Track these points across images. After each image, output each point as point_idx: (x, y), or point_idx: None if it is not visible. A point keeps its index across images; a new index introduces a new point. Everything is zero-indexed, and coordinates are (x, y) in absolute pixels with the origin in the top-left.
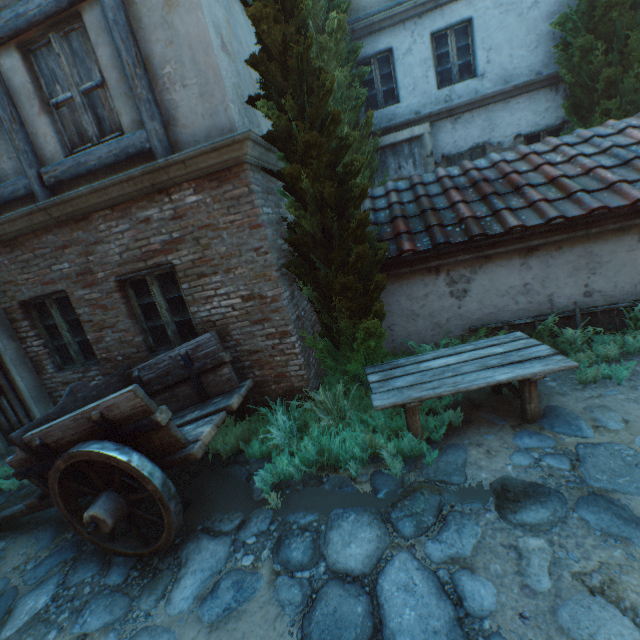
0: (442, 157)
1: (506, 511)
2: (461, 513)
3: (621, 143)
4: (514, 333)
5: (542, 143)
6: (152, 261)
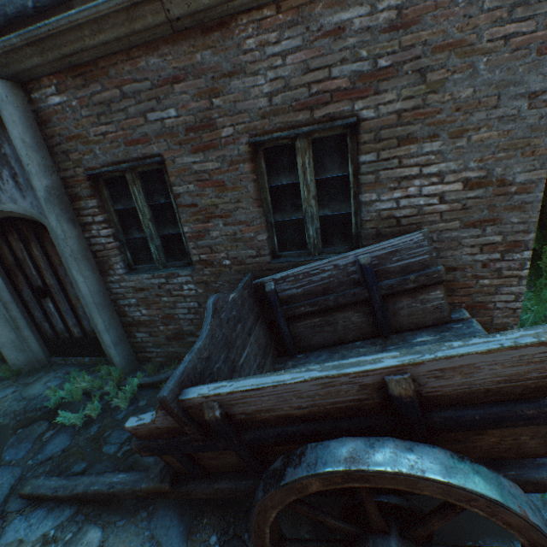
0: None
1: None
2: None
3: None
4: None
5: None
6: (323, 111)
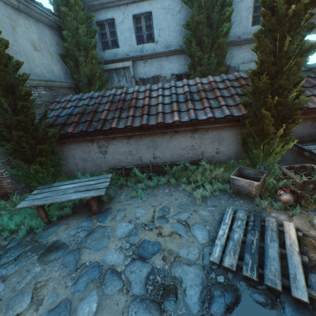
0: (140, 79)
1: (43, 255)
2: (26, 256)
3: (178, 92)
4: (109, 174)
5: (157, 85)
6: None
